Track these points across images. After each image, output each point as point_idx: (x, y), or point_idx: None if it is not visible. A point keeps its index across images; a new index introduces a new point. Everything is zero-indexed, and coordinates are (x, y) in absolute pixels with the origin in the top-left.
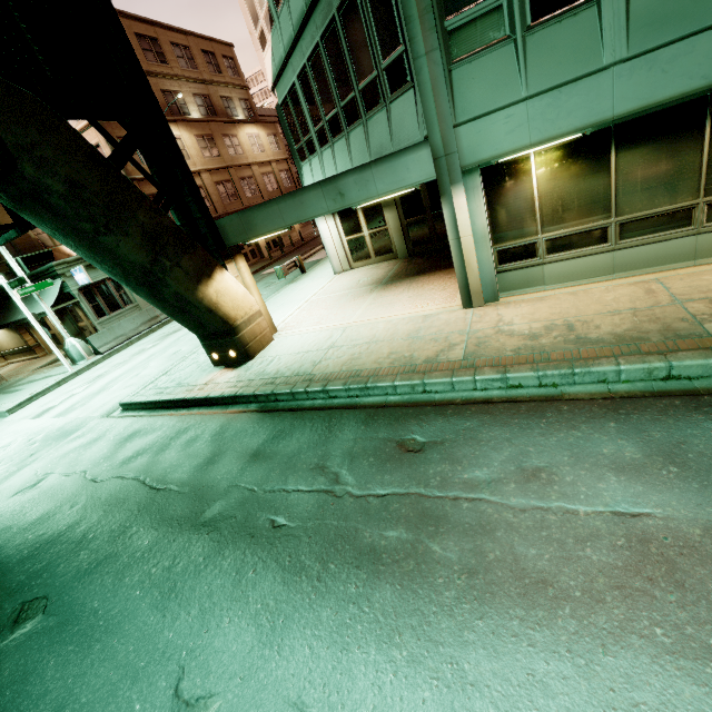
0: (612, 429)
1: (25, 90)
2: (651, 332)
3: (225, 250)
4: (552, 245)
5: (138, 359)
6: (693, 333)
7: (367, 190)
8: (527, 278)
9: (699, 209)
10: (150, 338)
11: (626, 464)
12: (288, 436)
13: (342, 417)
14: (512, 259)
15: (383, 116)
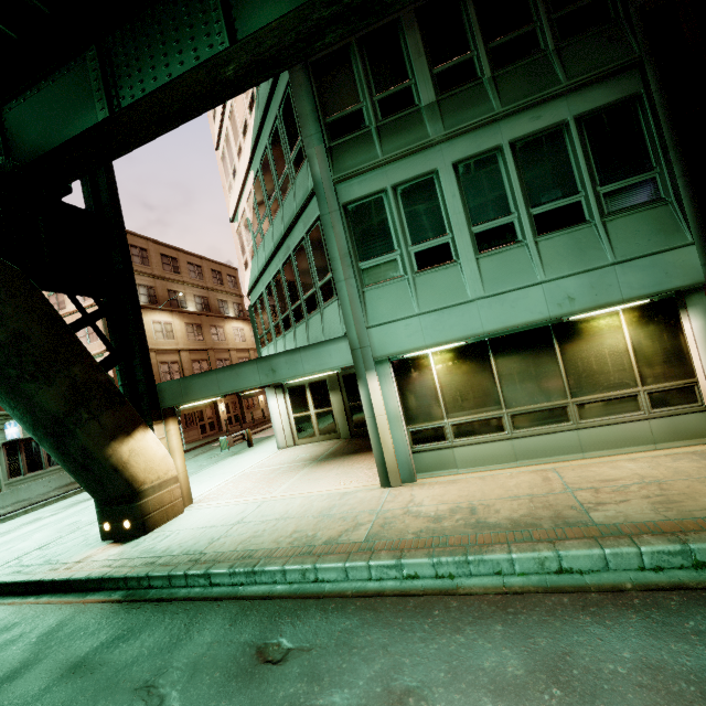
0: (497, 634)
1: (14, 266)
2: (543, 518)
3: (158, 411)
4: (458, 429)
5: (25, 529)
6: (580, 520)
7: (296, 369)
8: (441, 460)
9: (571, 408)
10: (56, 505)
11: (507, 683)
12: (134, 637)
13: (210, 611)
14: (424, 440)
15: (318, 317)
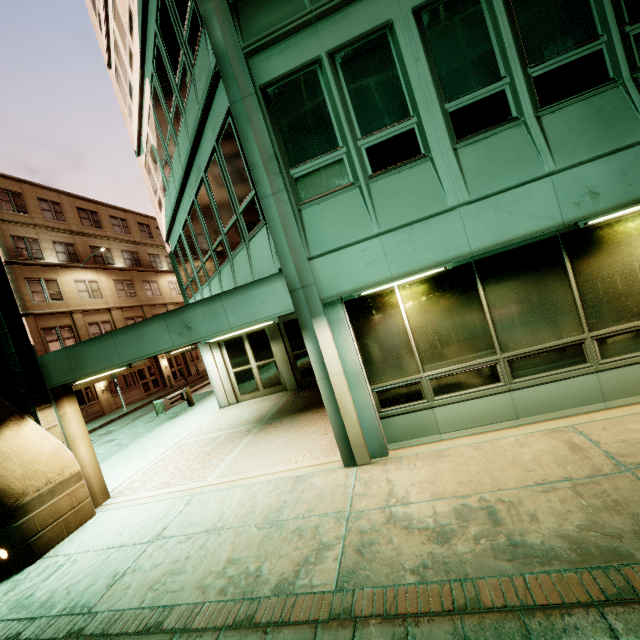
0: None
1: None
2: (624, 534)
3: (42, 393)
4: (438, 384)
5: None
6: None
7: (218, 323)
8: (418, 424)
9: (588, 344)
10: None
11: None
12: None
13: None
14: (395, 401)
15: (244, 253)
